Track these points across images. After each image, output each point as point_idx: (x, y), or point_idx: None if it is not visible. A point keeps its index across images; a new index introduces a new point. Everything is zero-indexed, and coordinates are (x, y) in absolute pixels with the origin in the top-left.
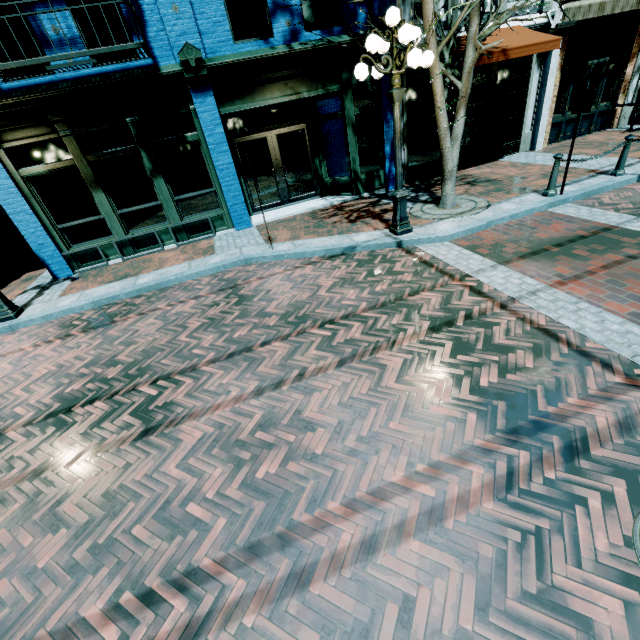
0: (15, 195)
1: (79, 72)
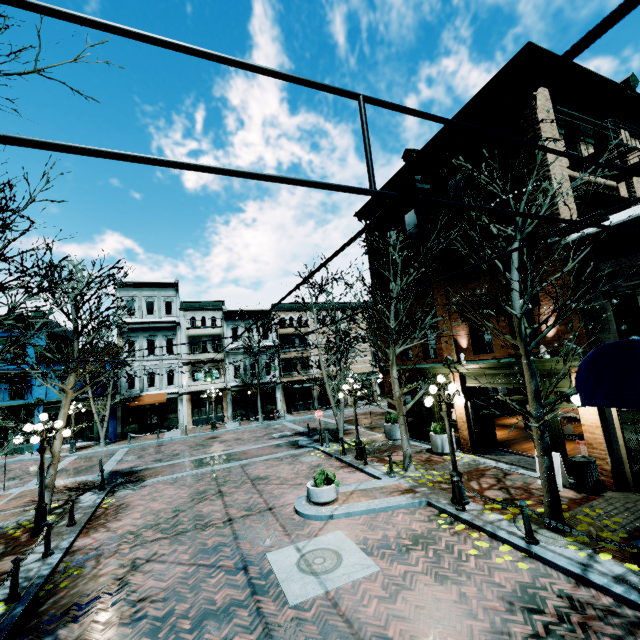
0: None
1: (3, 402)
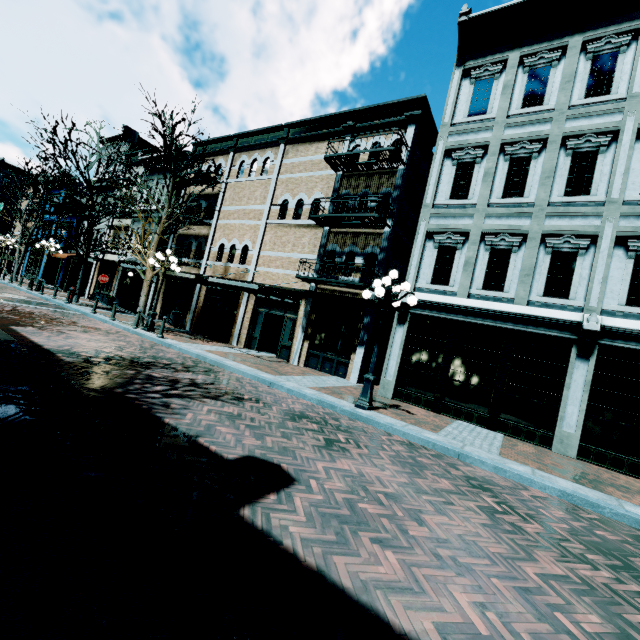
0: (28, 259)
1: None
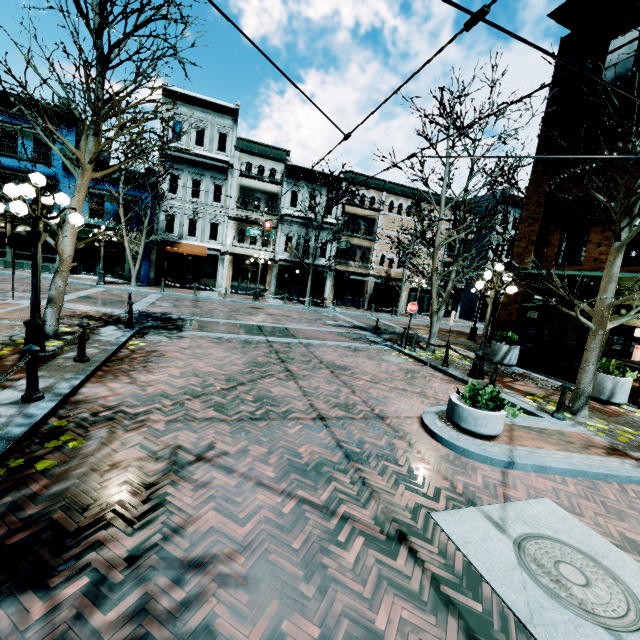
0: None
1: None
